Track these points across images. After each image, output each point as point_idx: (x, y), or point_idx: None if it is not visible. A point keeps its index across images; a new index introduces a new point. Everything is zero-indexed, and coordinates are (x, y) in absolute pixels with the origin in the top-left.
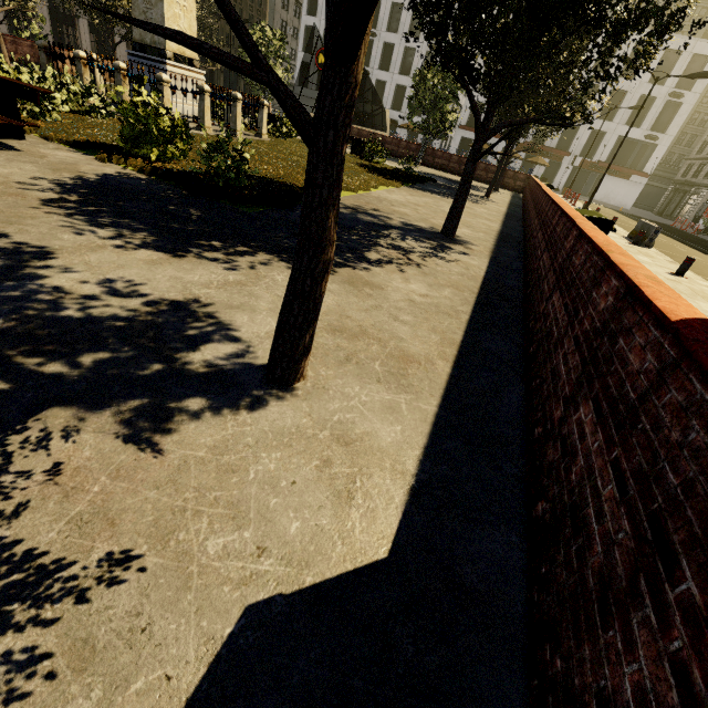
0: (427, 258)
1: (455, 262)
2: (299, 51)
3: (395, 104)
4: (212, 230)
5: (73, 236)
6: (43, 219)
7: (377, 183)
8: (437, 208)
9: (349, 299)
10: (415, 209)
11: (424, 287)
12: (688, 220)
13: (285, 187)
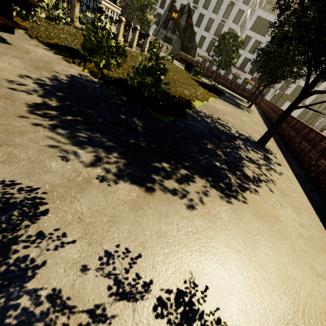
0: (270, 171)
1: (283, 175)
2: (157, 6)
3: (199, 44)
4: (156, 146)
5: (60, 163)
6: (31, 135)
7: (208, 95)
8: (240, 117)
9: (276, 243)
10: (233, 118)
11: (293, 211)
12: (318, 129)
13: (177, 99)
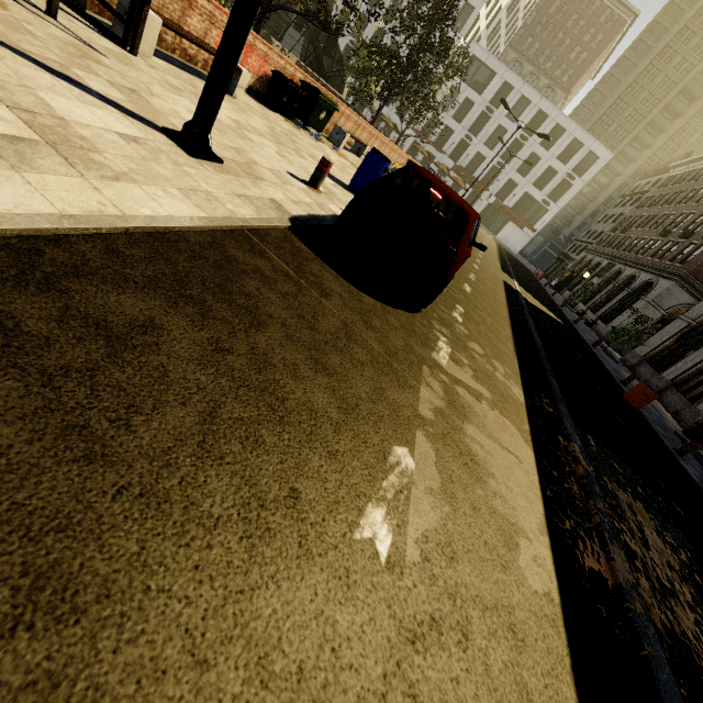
0: None
1: None
2: None
3: None
4: None
5: None
6: None
7: None
8: None
9: None
10: None
11: None
12: None
13: None
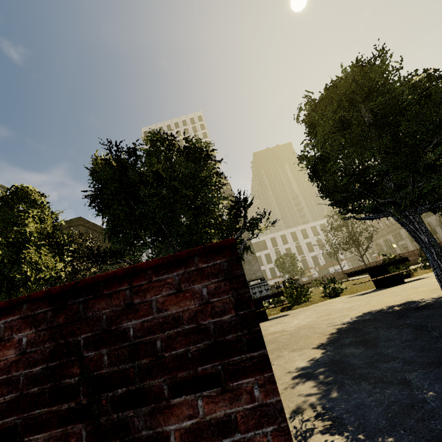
0: None
1: None
2: None
3: None
4: None
5: None
6: None
7: None
8: None
9: None
10: None
11: None
12: None
13: None
